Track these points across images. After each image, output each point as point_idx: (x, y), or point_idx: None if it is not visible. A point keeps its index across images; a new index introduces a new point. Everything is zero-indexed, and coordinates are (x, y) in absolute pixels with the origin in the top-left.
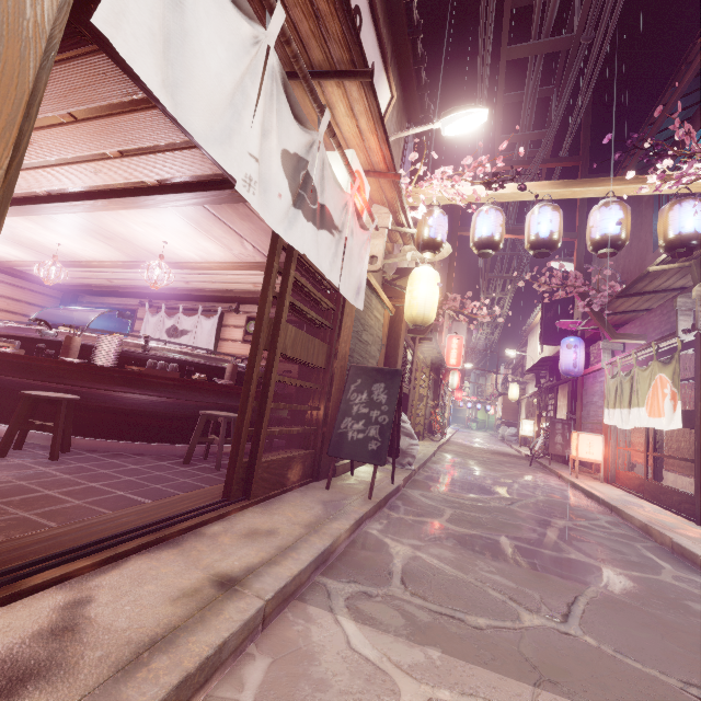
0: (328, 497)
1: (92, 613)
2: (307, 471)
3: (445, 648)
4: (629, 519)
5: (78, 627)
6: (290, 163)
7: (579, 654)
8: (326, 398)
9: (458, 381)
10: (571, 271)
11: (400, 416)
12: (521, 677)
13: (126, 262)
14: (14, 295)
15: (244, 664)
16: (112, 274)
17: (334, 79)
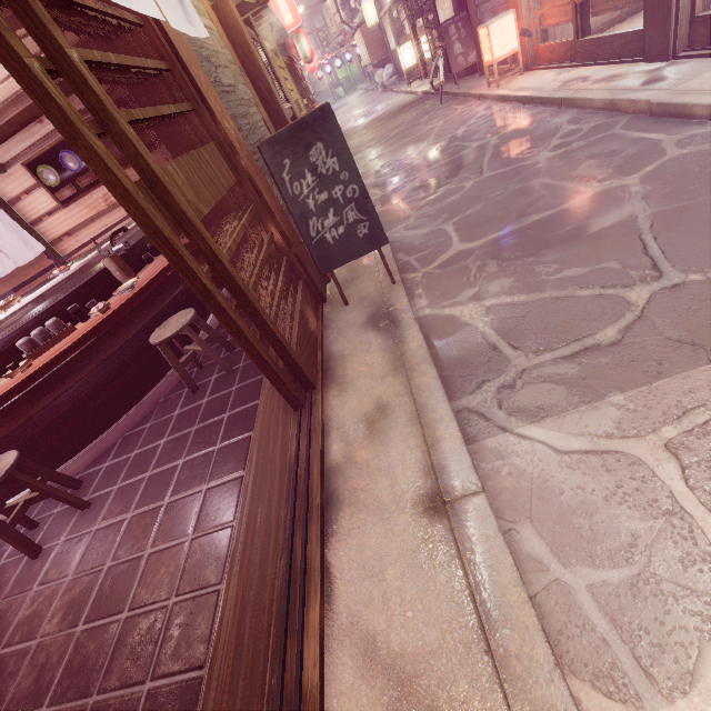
0: (361, 316)
1: (395, 650)
2: (313, 305)
3: (619, 387)
4: (587, 105)
5: (407, 675)
6: None
7: (704, 299)
8: (268, 215)
9: (309, 46)
10: None
11: None
12: (695, 362)
13: None
14: None
15: (517, 544)
16: None
17: None
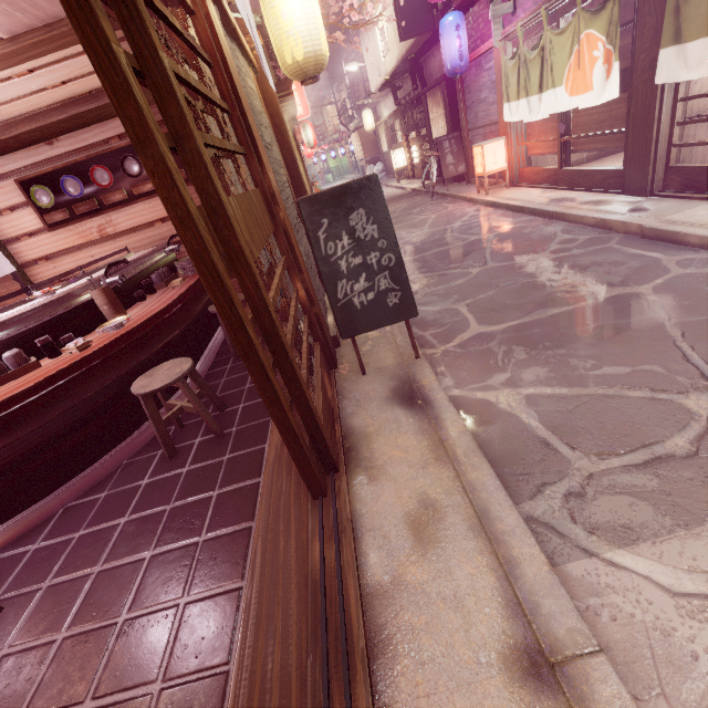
0: (383, 388)
1: None
2: (327, 370)
3: None
4: (578, 220)
5: None
6: None
7: None
8: (297, 270)
9: (313, 135)
10: None
11: None
12: None
13: None
14: None
15: None
16: None
17: None
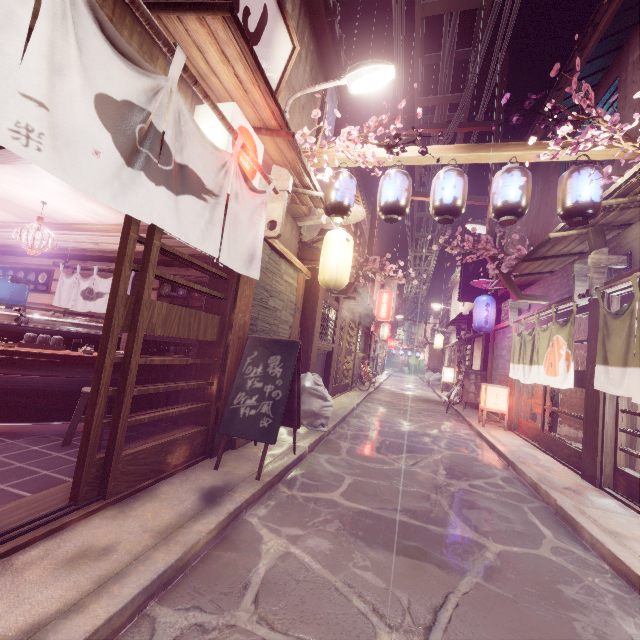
0: (211, 482)
1: None
2: (197, 450)
3: None
4: (522, 475)
5: None
6: (117, 112)
7: None
8: (220, 372)
9: (388, 333)
10: (482, 234)
11: (299, 388)
12: None
13: (19, 222)
14: None
15: None
16: (15, 234)
17: (191, 13)
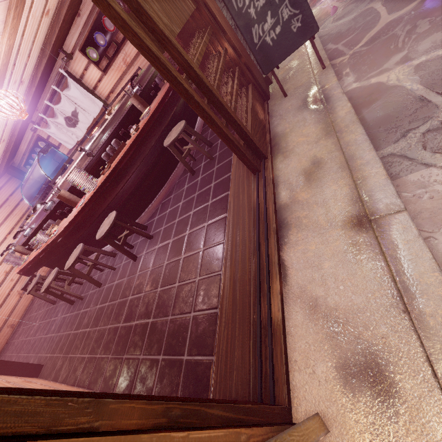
0: (297, 101)
1: (331, 306)
2: (260, 102)
3: None
4: None
5: (340, 320)
6: None
7: None
8: (221, 33)
9: None
10: None
11: None
12: None
13: None
14: (1, 200)
15: (434, 247)
16: None
17: None
